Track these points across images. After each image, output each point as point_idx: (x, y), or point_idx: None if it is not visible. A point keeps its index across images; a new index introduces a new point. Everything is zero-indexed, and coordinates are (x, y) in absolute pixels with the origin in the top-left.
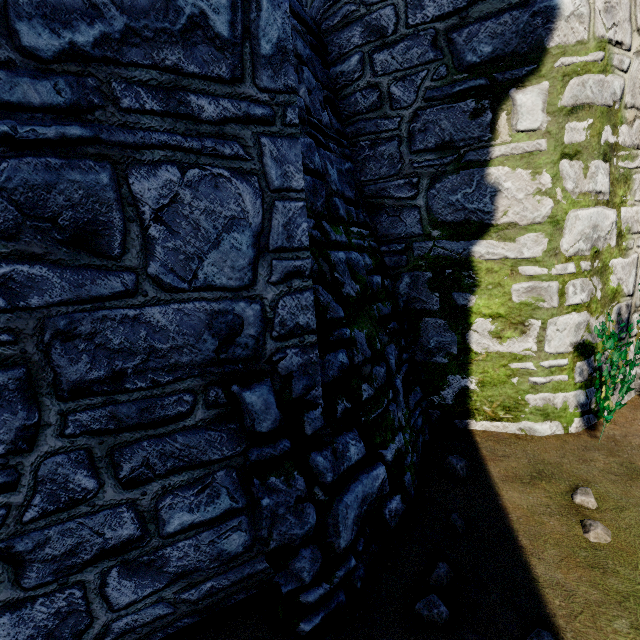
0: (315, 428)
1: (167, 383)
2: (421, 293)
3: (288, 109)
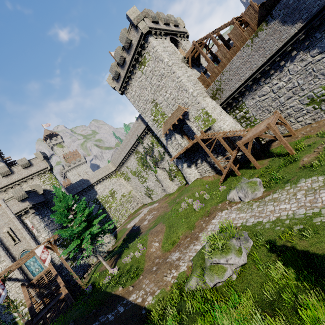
0: None
1: None
2: None
3: None
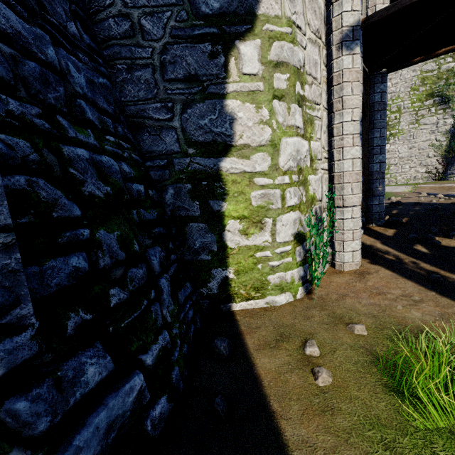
0: (15, 362)
1: None
2: (184, 202)
3: None
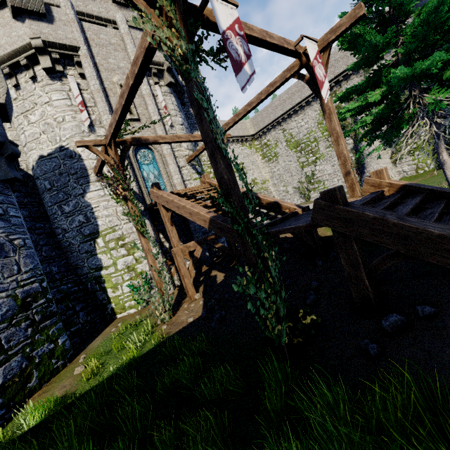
0: None
1: None
2: (94, 286)
3: None
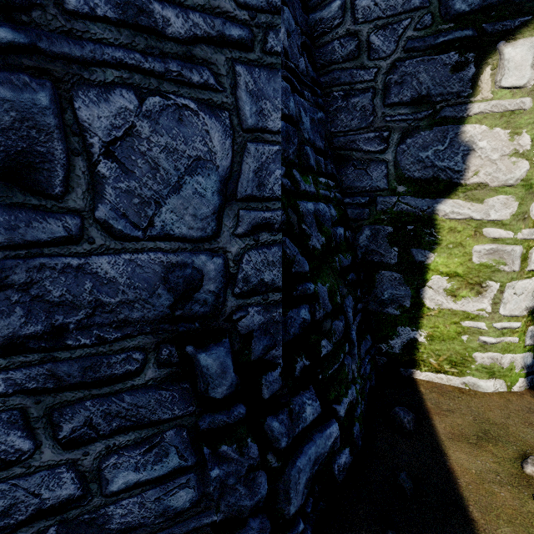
0: (273, 391)
1: (115, 340)
2: (380, 246)
3: (270, 33)
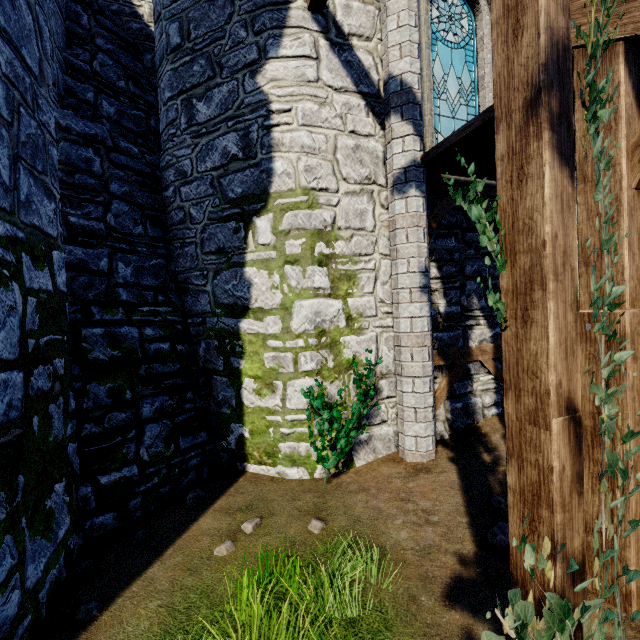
0: None
1: None
2: (212, 356)
3: None
